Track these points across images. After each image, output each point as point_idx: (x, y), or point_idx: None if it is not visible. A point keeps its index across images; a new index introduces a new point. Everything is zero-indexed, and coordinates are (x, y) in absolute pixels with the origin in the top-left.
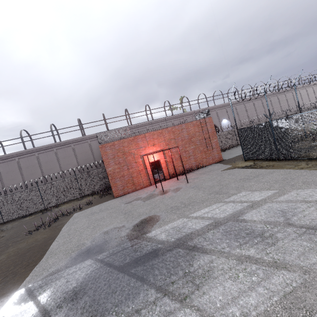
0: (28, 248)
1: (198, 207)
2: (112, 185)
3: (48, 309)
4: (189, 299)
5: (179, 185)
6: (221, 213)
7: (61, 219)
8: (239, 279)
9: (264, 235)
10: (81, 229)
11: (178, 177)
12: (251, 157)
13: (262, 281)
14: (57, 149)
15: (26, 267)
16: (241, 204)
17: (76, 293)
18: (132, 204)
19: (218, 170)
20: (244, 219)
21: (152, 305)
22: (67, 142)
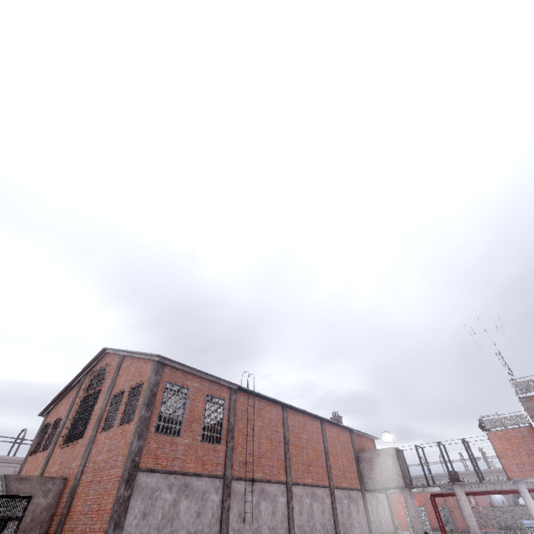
0: None
1: None
2: None
3: None
4: None
5: None
6: None
7: None
8: None
9: None
10: None
11: None
12: (454, 529)
13: None
14: None
15: None
16: None
17: None
18: None
19: (437, 532)
20: None
21: None
22: None
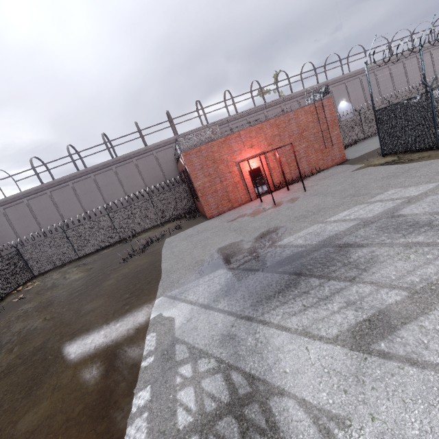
0: (136, 272)
1: (333, 212)
2: (204, 204)
3: (205, 303)
4: (359, 278)
5: (294, 195)
6: (367, 213)
7: (152, 245)
8: (411, 259)
9: (432, 224)
10: (187, 250)
11: (286, 187)
12: (393, 149)
13: (438, 257)
14: (116, 168)
15: (148, 284)
16: (393, 201)
17: (227, 291)
18: (239, 221)
19: (345, 172)
20: (402, 214)
21: (319, 287)
22: (127, 156)
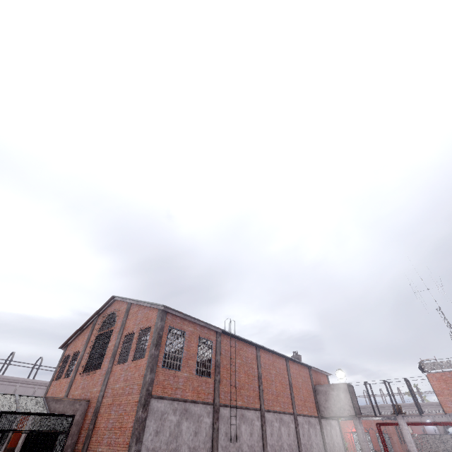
0: None
1: None
2: None
3: None
4: None
5: None
6: None
7: None
8: None
9: None
10: None
11: None
12: None
13: None
14: None
15: None
16: None
17: None
18: None
19: None
20: None
21: None
22: None
